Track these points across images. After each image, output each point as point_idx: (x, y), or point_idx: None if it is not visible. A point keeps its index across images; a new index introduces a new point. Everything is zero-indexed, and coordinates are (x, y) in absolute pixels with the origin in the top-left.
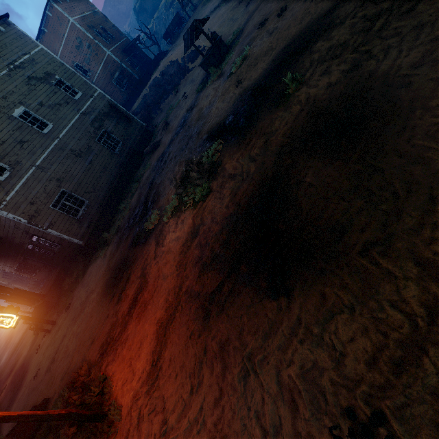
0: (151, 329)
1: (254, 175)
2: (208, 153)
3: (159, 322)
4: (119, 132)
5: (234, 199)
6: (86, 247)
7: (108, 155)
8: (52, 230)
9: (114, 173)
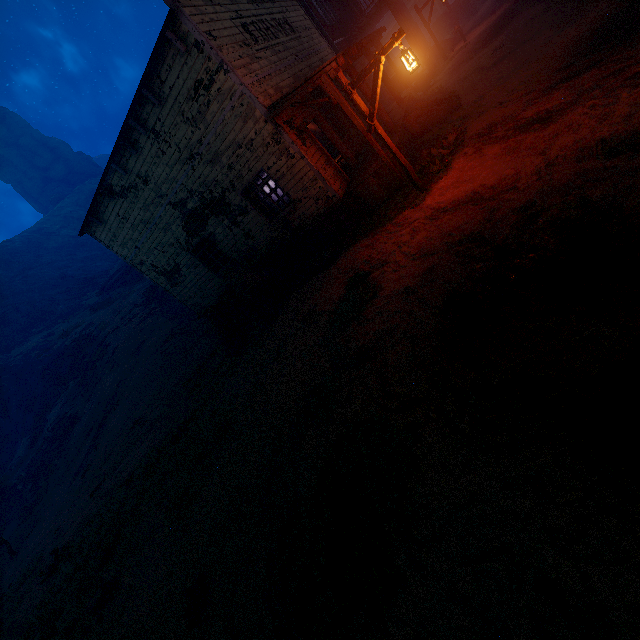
0: (477, 183)
1: None
2: None
3: (481, 187)
4: None
5: None
6: None
7: None
8: None
9: None
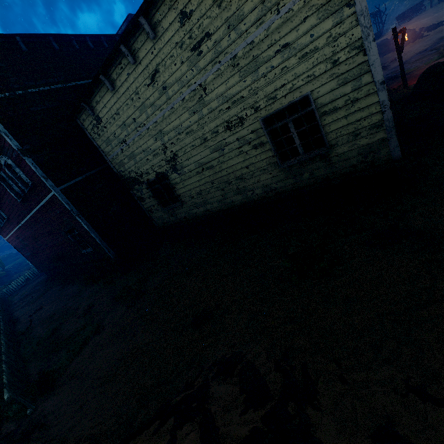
0: None
1: None
2: None
3: None
4: None
5: None
6: None
7: None
8: None
9: None
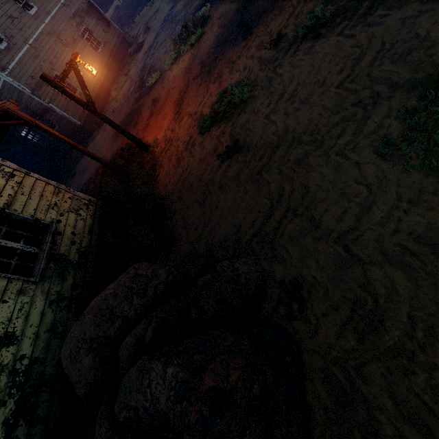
0: (171, 107)
1: (234, 9)
2: (199, 15)
3: (176, 101)
4: (99, 33)
5: (221, 26)
6: (82, 131)
7: (92, 53)
8: (53, 105)
9: (100, 71)
